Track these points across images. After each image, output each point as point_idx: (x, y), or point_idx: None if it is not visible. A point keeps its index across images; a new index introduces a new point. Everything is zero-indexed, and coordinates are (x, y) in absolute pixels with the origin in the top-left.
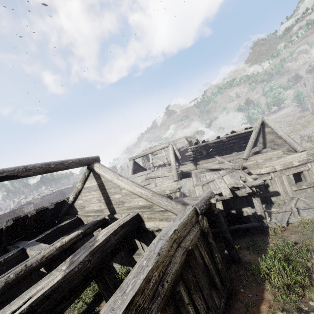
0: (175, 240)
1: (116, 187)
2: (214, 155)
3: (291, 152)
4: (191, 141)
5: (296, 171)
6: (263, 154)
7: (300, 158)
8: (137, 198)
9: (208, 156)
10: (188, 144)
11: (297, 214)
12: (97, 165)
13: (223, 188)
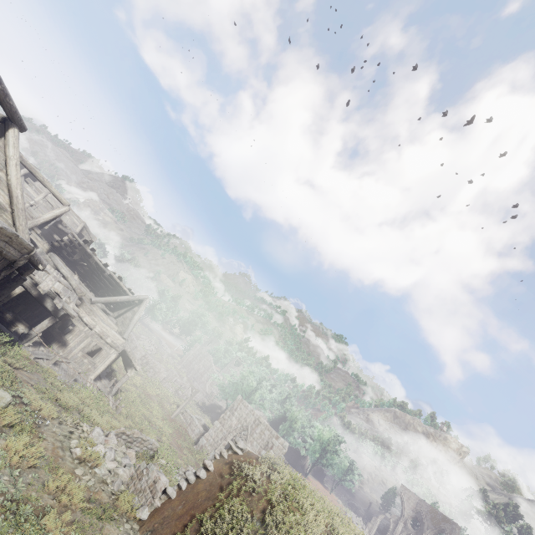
0: (11, 238)
1: (1, 163)
2: (77, 272)
3: (120, 334)
4: (82, 237)
5: (101, 345)
6: (106, 316)
7: (117, 340)
8: (4, 192)
9: (72, 265)
10: (76, 233)
11: (54, 362)
12: (18, 133)
13: (47, 284)
